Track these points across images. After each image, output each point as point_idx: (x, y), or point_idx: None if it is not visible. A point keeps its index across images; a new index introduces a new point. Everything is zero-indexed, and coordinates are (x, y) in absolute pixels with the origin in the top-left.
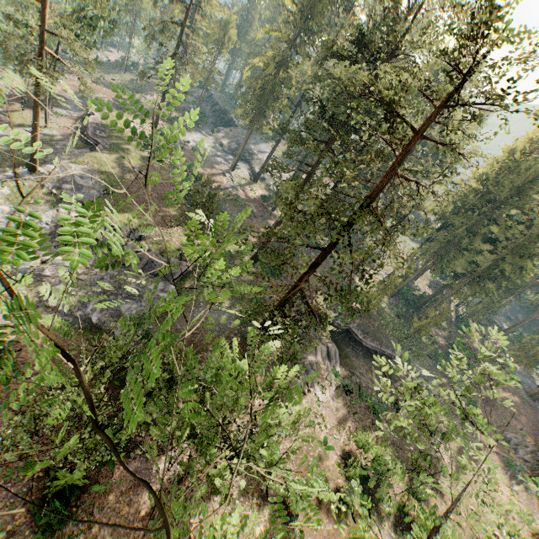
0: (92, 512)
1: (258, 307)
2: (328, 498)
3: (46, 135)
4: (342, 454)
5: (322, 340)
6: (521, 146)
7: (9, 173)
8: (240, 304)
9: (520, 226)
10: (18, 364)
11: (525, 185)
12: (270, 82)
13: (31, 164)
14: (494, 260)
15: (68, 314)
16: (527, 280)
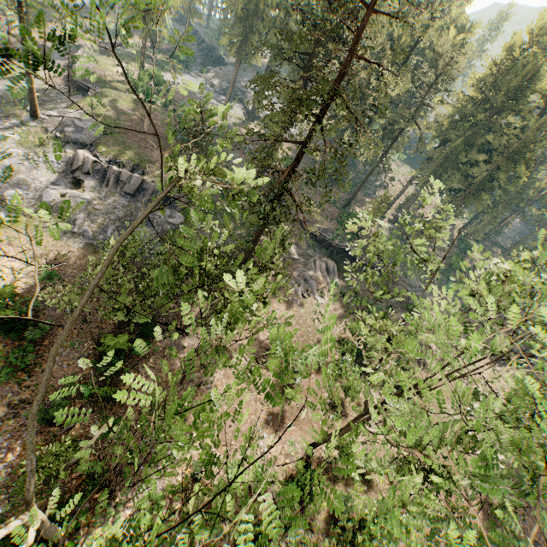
0: (138, 369)
1: (248, 202)
2: (325, 365)
3: (39, 85)
4: (338, 340)
5: (321, 259)
6: (520, 41)
7: (14, 121)
8: (242, 229)
9: (516, 130)
10: (60, 275)
11: (522, 85)
12: (253, 2)
13: (32, 110)
14: (490, 170)
15: (92, 238)
16: (529, 193)
